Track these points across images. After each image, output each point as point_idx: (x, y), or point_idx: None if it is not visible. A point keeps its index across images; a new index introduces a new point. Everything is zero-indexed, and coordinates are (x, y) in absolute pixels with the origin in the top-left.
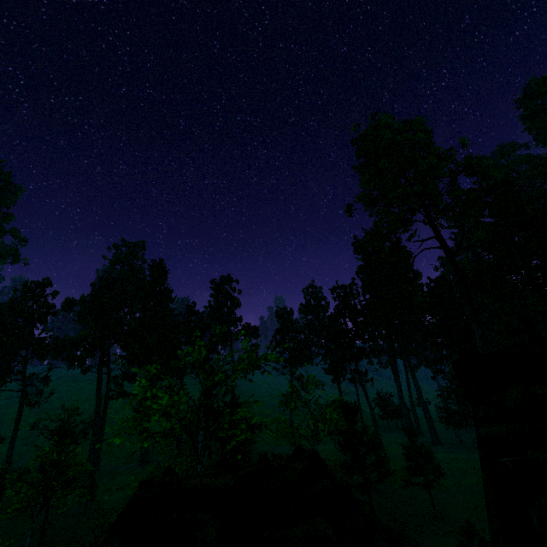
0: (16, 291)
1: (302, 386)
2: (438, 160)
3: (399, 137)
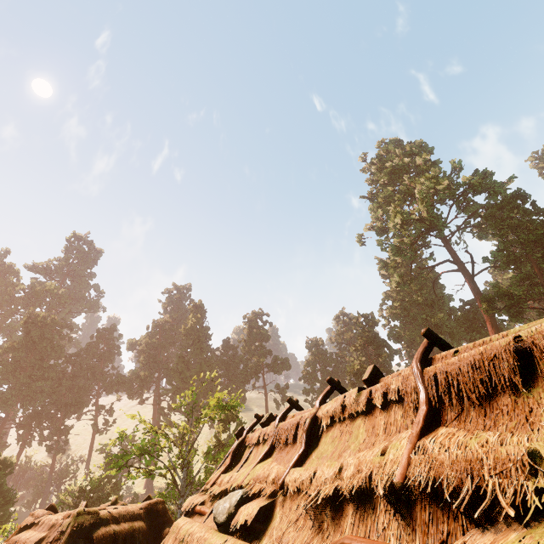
0: (93, 336)
1: None
2: (434, 184)
3: (400, 163)
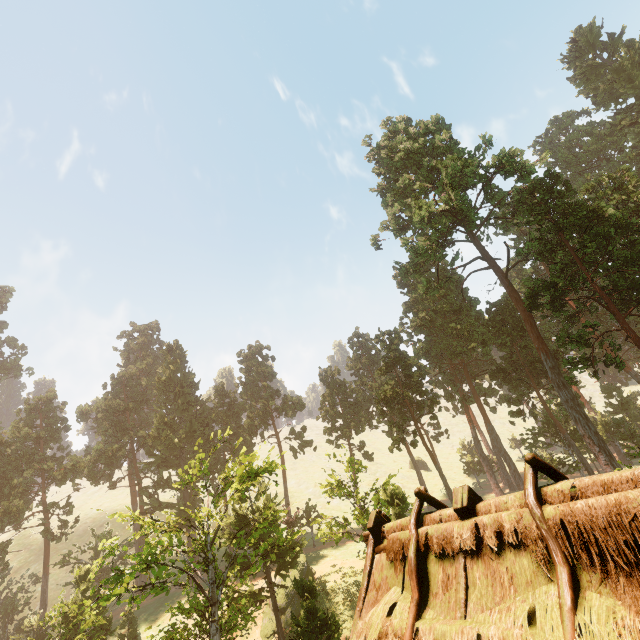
0: (20, 411)
1: (364, 456)
2: (462, 166)
3: (416, 144)
